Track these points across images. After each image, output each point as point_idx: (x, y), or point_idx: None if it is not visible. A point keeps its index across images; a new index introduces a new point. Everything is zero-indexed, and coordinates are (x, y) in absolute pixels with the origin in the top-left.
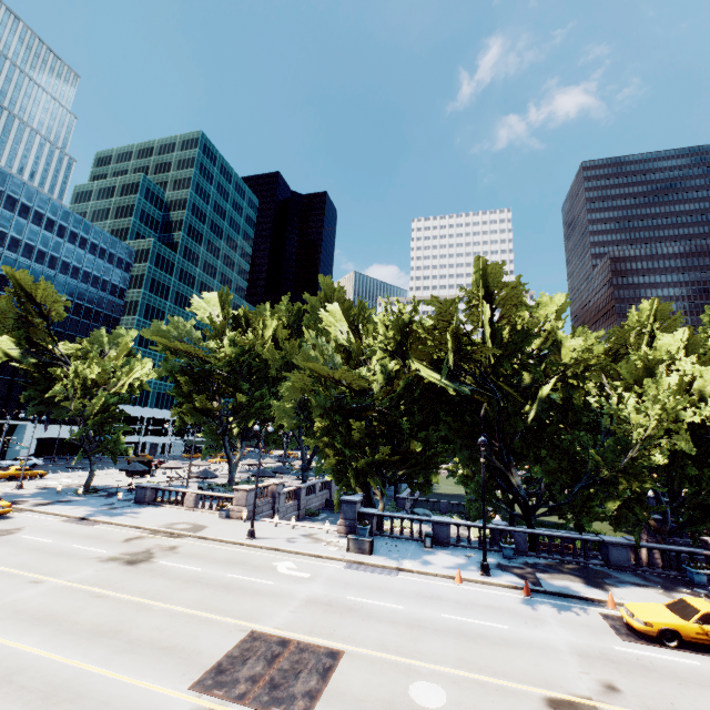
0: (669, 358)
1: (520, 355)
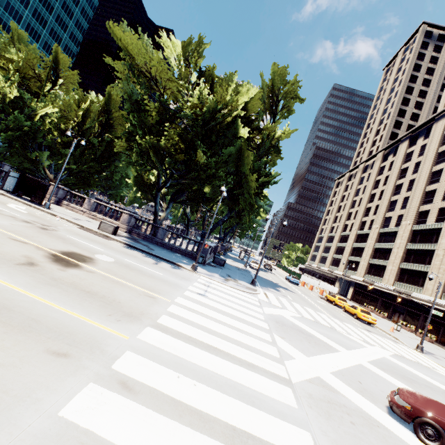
0: (98, 102)
1: (40, 81)
